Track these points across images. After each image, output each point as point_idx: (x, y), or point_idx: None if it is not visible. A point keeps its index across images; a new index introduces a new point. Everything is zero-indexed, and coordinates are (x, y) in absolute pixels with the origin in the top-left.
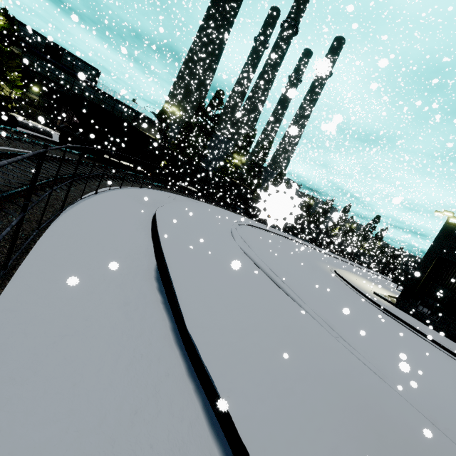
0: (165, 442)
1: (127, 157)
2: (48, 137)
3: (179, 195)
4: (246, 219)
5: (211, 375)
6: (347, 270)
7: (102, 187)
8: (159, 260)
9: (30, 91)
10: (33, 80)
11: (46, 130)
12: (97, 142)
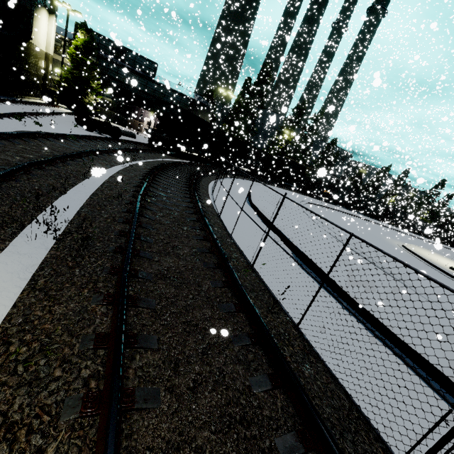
0: (394, 360)
1: (198, 149)
2: (134, 139)
3: (244, 179)
4: (302, 197)
5: (391, 330)
6: (412, 243)
7: (207, 186)
8: (296, 251)
9: (105, 94)
10: (106, 84)
11: (131, 132)
12: (178, 140)
